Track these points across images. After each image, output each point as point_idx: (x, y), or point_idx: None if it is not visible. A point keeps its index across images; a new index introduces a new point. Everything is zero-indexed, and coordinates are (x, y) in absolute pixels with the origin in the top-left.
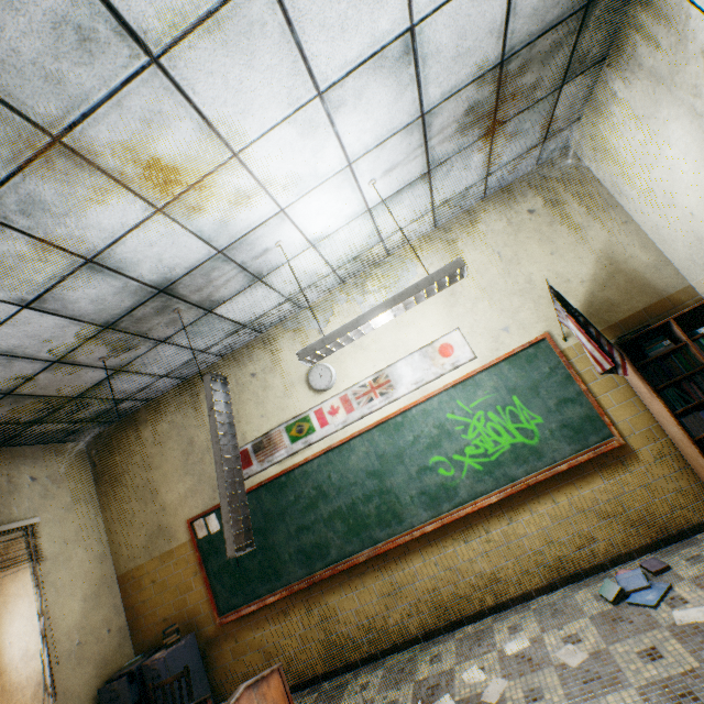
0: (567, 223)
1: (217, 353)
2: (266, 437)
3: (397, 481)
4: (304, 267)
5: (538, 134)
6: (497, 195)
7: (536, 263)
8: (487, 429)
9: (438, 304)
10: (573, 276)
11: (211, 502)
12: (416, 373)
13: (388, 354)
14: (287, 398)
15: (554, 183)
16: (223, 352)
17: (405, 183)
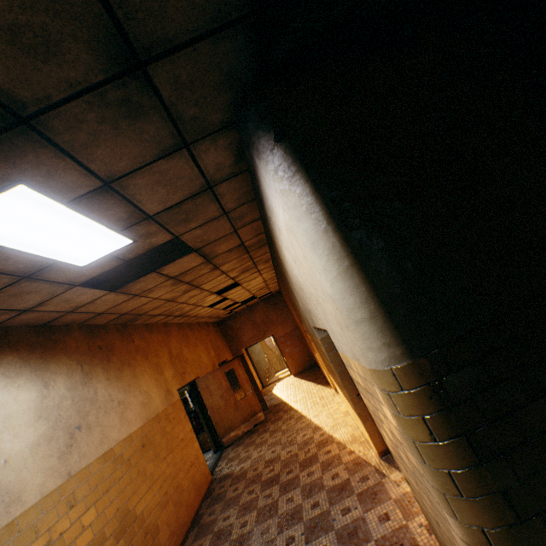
0: None
1: None
2: None
3: None
4: None
5: None
6: None
7: None
8: None
9: None
10: None
11: None
12: None
13: None
14: None
15: None
16: None
17: None
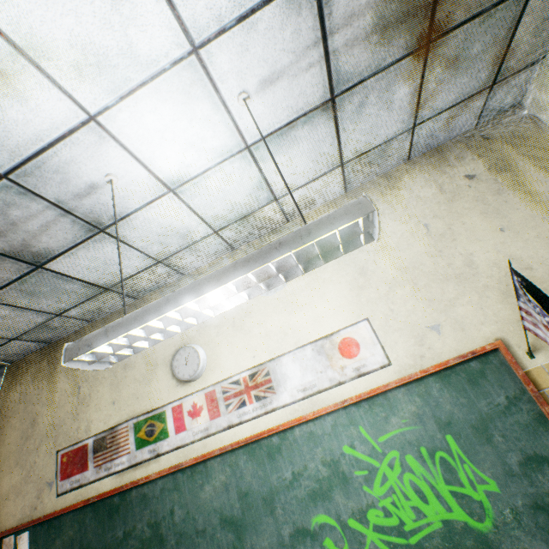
0: (522, 192)
1: (81, 317)
2: (111, 432)
3: (261, 544)
4: (168, 221)
5: (486, 72)
6: (425, 157)
7: (479, 240)
8: (405, 484)
9: (342, 283)
10: (537, 262)
11: (30, 512)
12: (305, 375)
13: (273, 343)
14: (146, 384)
15: (502, 144)
16: (90, 316)
17: (298, 111)
